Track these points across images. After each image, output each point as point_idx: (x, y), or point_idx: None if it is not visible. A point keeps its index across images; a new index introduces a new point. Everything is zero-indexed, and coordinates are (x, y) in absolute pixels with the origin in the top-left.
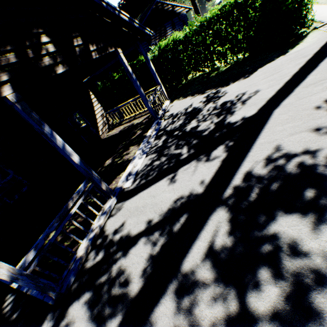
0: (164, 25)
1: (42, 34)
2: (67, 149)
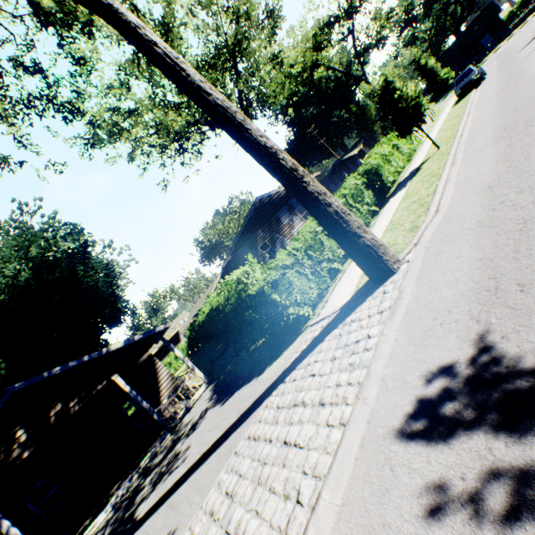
0: (276, 216)
1: (19, 429)
2: (12, 532)
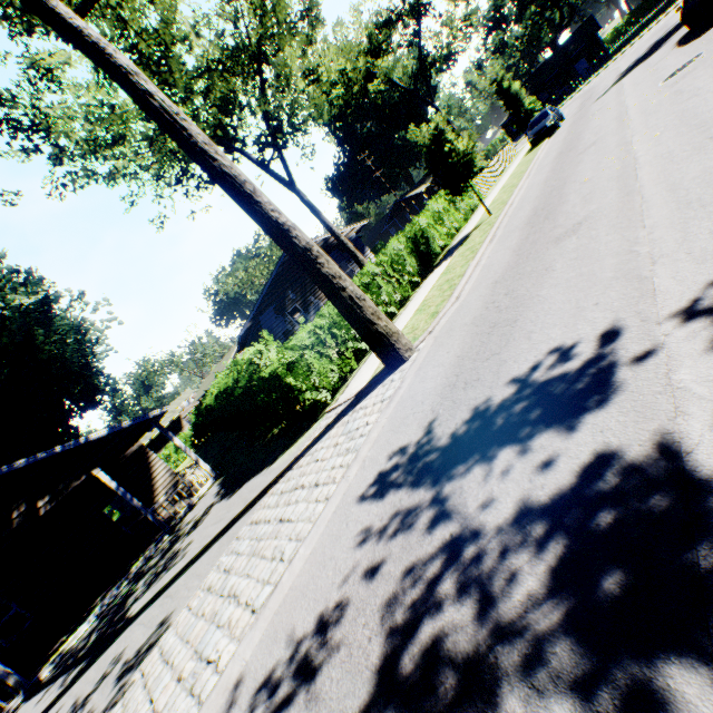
0: None
1: None
2: None
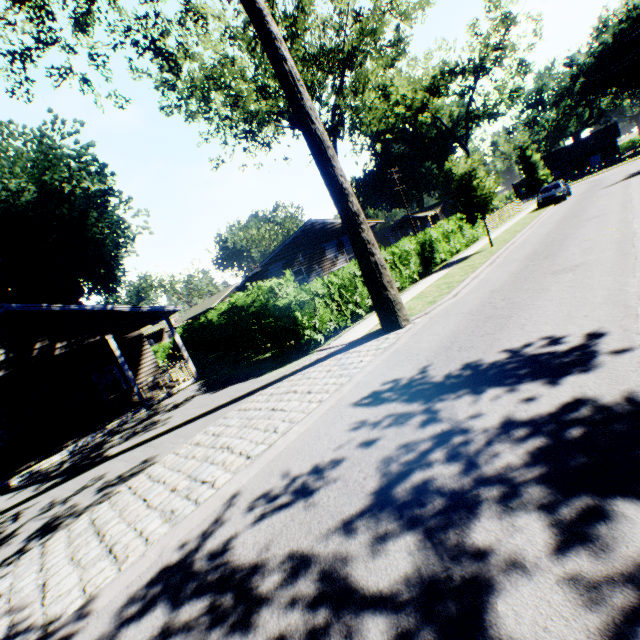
0: (323, 246)
1: (0, 348)
2: None
